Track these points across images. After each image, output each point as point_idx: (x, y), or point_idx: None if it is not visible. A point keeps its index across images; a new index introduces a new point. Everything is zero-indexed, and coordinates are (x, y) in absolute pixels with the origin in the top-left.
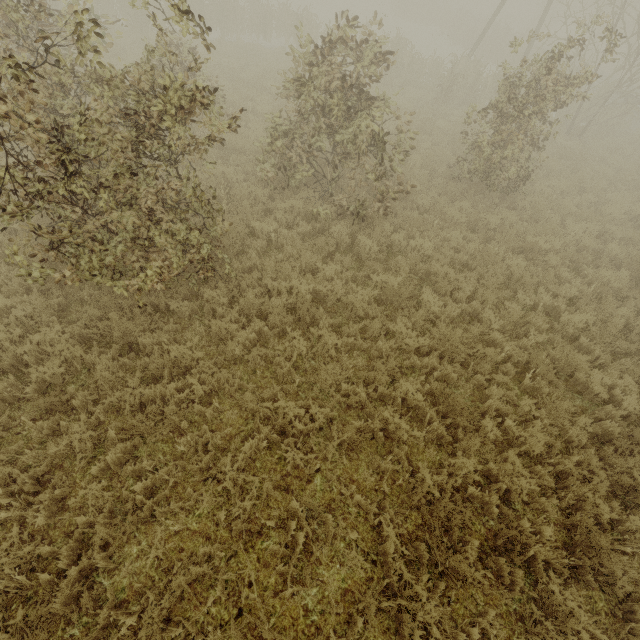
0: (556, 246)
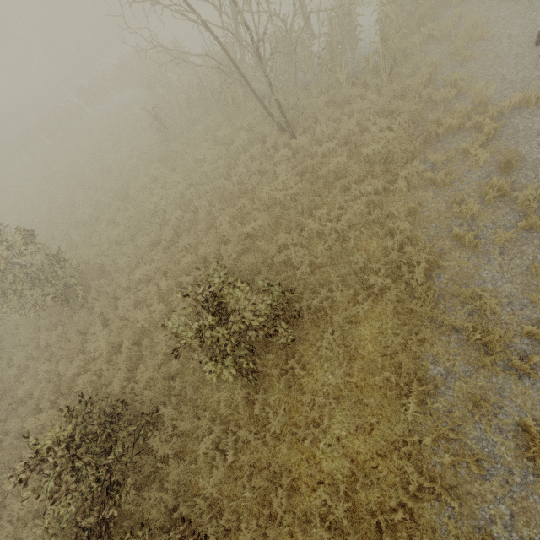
0: (61, 371)
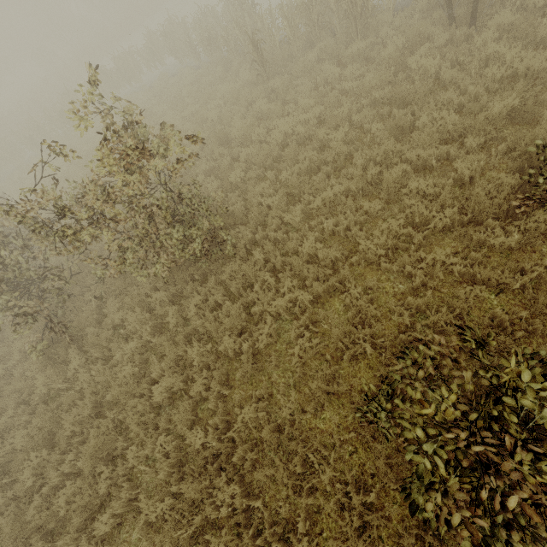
0: (229, 349)
